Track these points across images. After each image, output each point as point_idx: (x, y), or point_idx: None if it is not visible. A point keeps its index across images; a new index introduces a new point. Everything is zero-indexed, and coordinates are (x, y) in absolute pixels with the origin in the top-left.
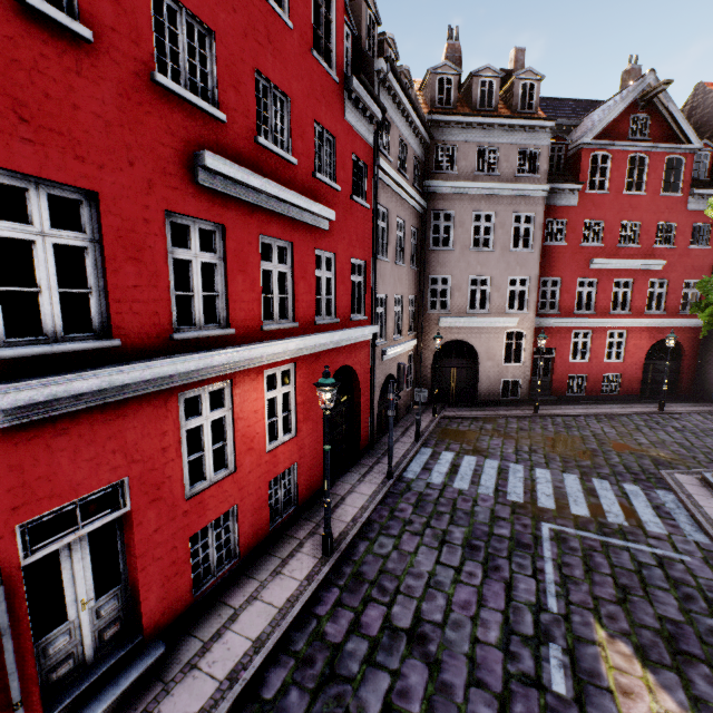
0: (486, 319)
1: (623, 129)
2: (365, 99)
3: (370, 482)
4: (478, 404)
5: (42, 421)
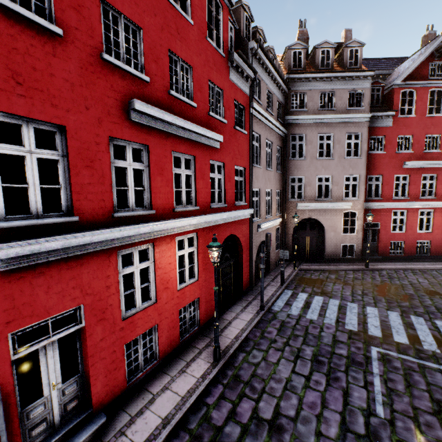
0: (329, 204)
1: (424, 73)
2: (243, 66)
3: (249, 312)
4: (325, 261)
5: (27, 267)
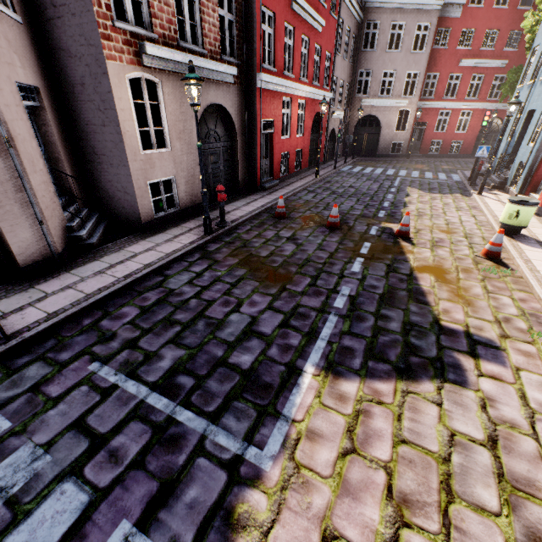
0: (389, 101)
1: None
2: None
3: (326, 170)
4: (377, 157)
5: (265, 91)
